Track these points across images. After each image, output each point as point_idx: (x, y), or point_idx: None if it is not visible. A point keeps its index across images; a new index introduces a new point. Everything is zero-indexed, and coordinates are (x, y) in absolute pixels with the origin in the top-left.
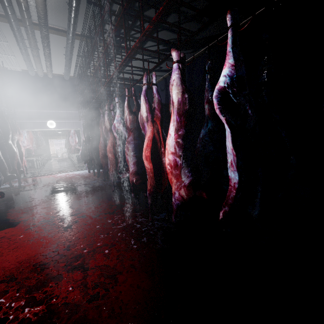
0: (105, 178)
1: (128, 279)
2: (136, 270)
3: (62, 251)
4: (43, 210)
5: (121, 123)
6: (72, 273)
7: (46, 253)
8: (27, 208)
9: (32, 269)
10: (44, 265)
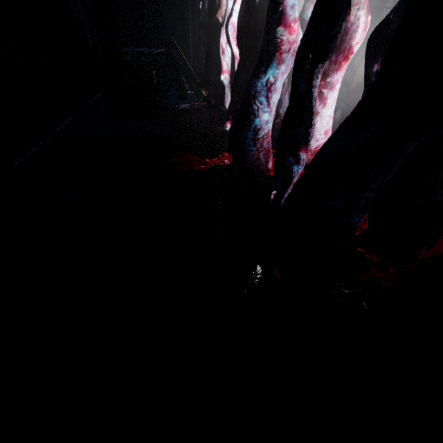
0: (340, 120)
1: (438, 244)
2: (442, 240)
3: None
4: None
5: None
6: None
7: None
8: None
9: None
10: None
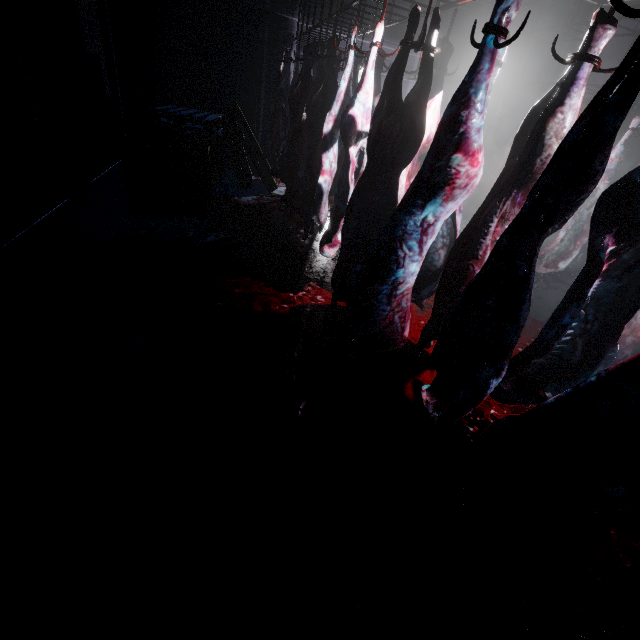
0: None
1: None
2: None
3: None
4: None
5: (609, 178)
6: None
7: None
8: None
9: None
10: None
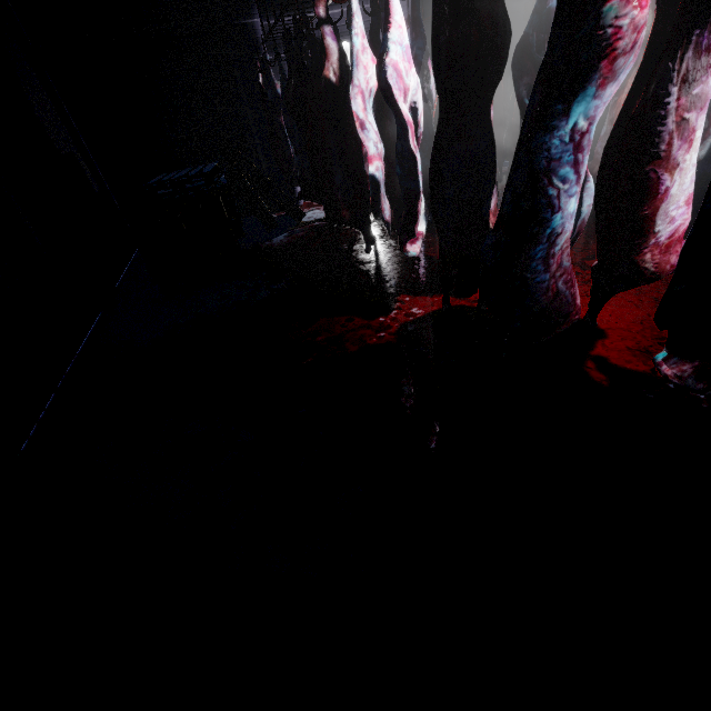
0: None
1: None
2: None
3: None
4: None
5: None
6: None
7: None
8: None
9: None
10: None
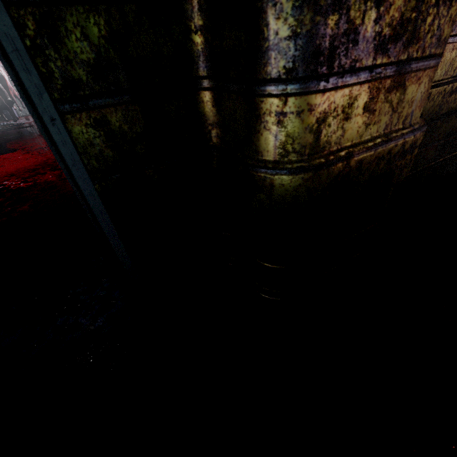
0: None
1: None
2: None
3: (50, 163)
4: (41, 141)
5: None
6: (54, 171)
7: (38, 164)
8: (25, 140)
9: (26, 171)
10: (35, 169)
